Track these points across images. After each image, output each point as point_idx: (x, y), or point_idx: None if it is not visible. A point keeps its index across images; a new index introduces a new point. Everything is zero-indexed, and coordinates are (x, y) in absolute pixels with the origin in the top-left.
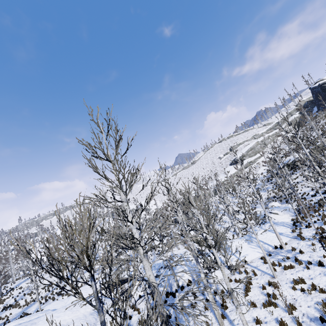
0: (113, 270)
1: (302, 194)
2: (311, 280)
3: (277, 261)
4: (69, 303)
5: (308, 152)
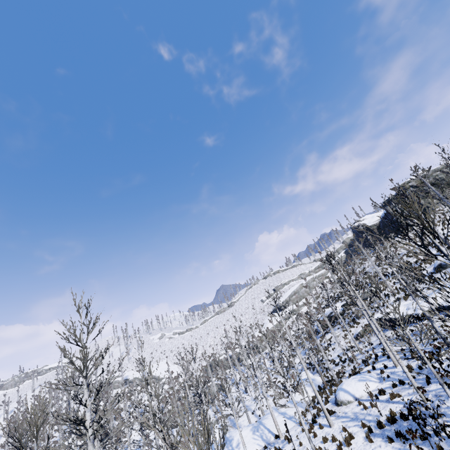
0: None
1: (330, 361)
2: None
3: None
4: None
5: (341, 305)
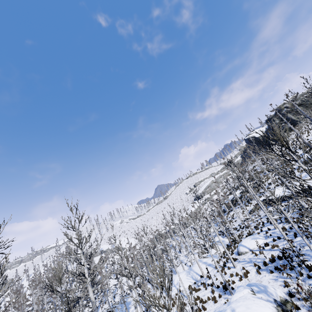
0: None
1: (234, 229)
2: (203, 297)
3: (196, 286)
4: None
5: (239, 192)
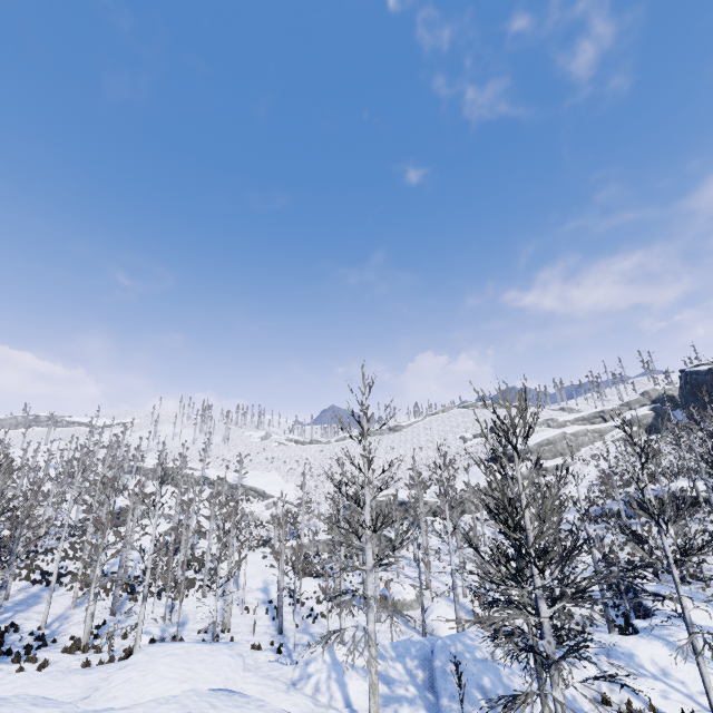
0: (173, 625)
1: None
2: None
3: None
4: (188, 695)
5: None
